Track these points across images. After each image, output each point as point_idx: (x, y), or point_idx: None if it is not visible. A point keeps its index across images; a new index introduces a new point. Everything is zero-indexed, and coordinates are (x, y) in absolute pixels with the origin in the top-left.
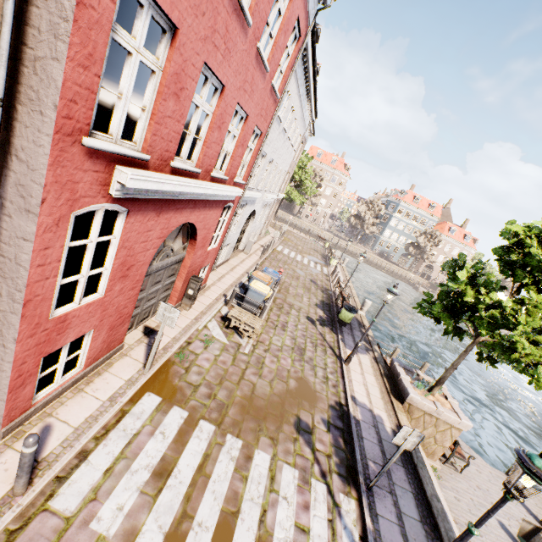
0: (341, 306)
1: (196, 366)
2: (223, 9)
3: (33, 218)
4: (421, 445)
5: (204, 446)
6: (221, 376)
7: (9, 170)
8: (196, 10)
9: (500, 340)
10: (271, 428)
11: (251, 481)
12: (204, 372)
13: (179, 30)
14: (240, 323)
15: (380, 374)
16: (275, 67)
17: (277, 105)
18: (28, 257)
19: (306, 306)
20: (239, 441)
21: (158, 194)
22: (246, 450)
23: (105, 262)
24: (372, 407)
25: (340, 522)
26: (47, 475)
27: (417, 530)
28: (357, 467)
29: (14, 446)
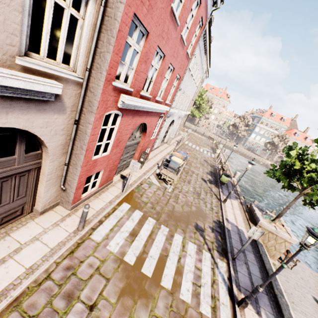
0: (222, 174)
1: (145, 194)
2: (167, 21)
3: (93, 115)
4: (266, 250)
5: (151, 228)
6: (157, 200)
7: (86, 96)
8: (157, 24)
9: (316, 192)
10: (182, 226)
11: (173, 245)
12: (149, 197)
13: (149, 33)
14: (166, 177)
15: (243, 211)
16: (189, 43)
17: (189, 62)
18: (90, 131)
19: (201, 173)
20: (167, 228)
21: (134, 107)
22: (170, 232)
23: (111, 138)
24: (237, 225)
25: (217, 270)
26: (89, 226)
27: (259, 281)
28: (227, 249)
29: (75, 214)
